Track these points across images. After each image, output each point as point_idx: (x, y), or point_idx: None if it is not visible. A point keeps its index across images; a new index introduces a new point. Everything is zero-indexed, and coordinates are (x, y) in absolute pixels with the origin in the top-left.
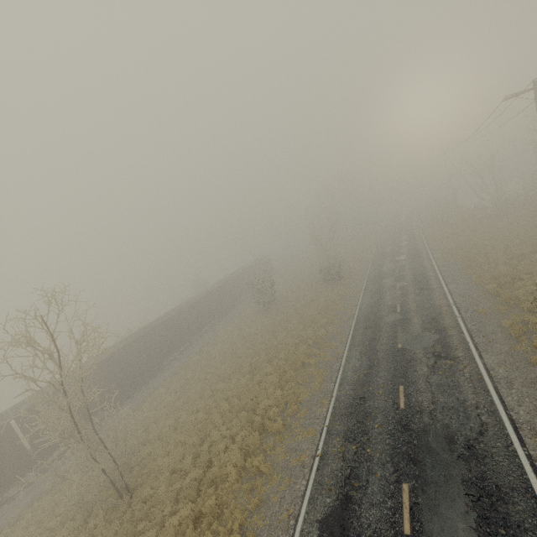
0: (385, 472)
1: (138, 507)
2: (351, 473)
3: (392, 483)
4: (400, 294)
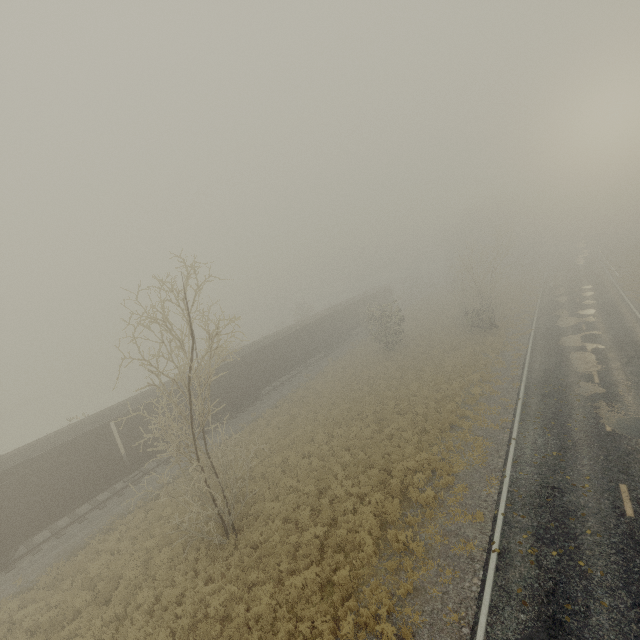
0: (617, 602)
1: (245, 551)
2: (555, 588)
3: (633, 622)
4: (595, 360)
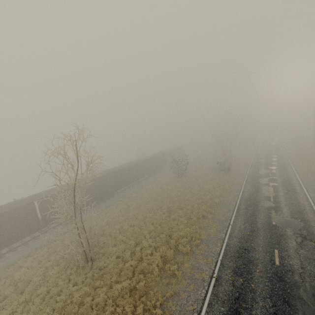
0: (266, 304)
1: (96, 271)
2: (239, 296)
3: (271, 313)
4: (273, 190)
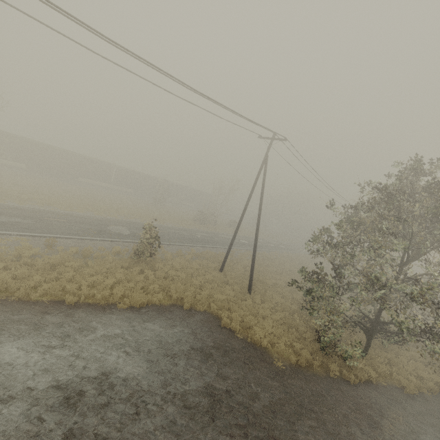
0: None
1: None
2: None
3: None
4: (181, 233)
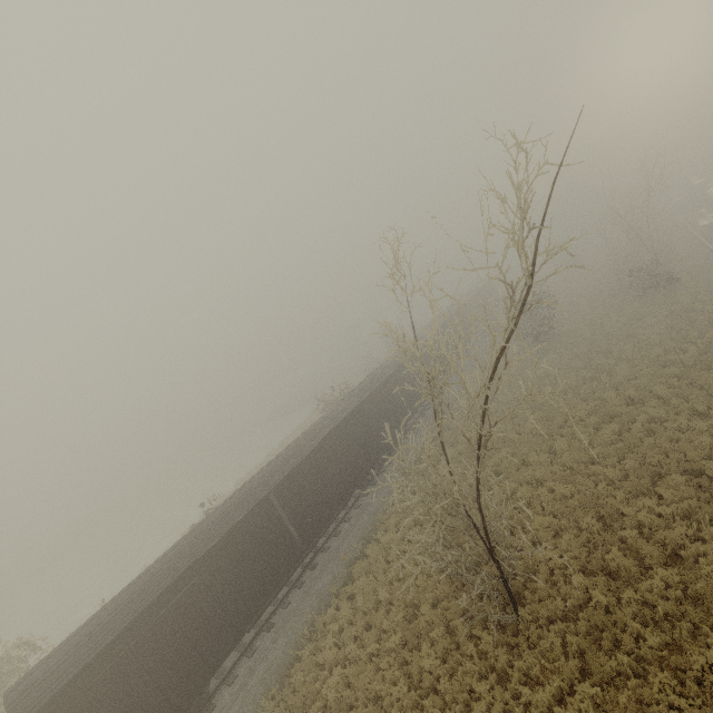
0: None
1: (557, 627)
2: None
3: None
4: None
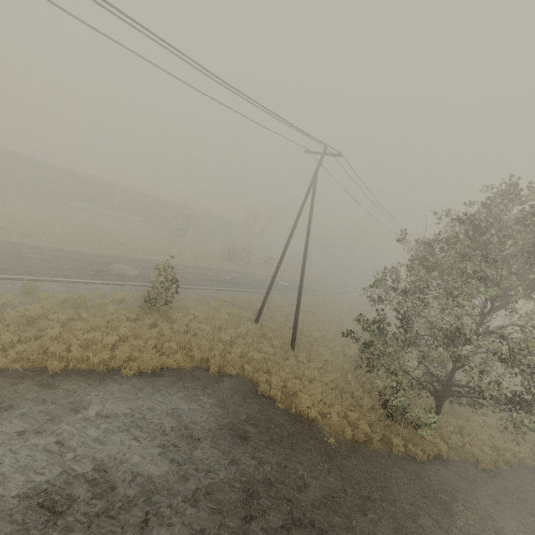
0: None
1: None
2: None
3: None
4: (206, 274)
